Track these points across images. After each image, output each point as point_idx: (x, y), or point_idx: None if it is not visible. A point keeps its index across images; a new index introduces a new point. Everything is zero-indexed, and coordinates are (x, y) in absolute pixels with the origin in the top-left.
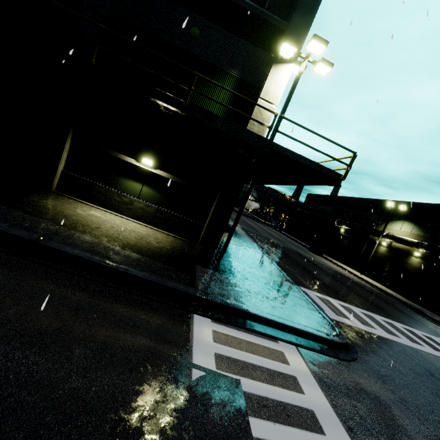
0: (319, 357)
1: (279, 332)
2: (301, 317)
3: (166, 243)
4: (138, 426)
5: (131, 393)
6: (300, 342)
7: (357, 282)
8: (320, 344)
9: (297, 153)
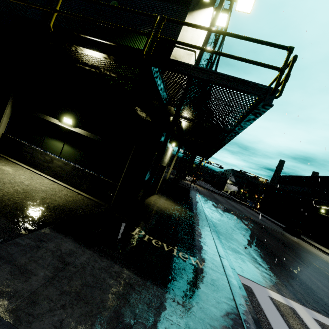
0: None
1: None
2: None
3: (58, 201)
4: None
5: None
6: None
7: None
8: None
9: (191, 65)
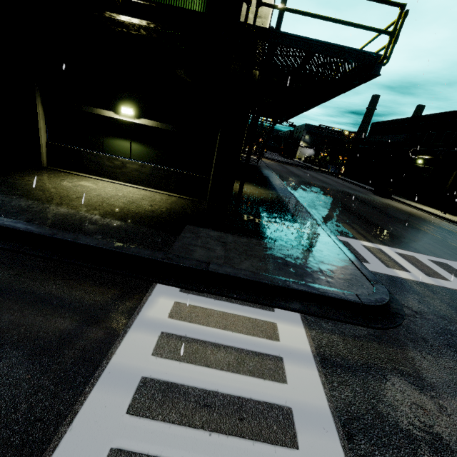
0: (334, 327)
1: (279, 297)
2: (320, 276)
3: (163, 205)
4: None
5: None
6: (308, 308)
7: (437, 224)
8: (342, 308)
9: (299, 36)
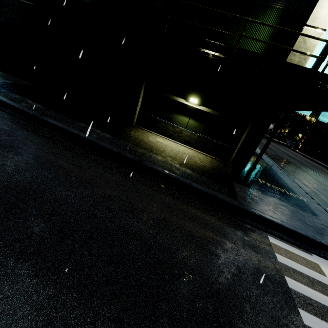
0: None
1: (312, 246)
2: None
3: (207, 162)
4: (223, 291)
5: (214, 268)
6: None
7: None
8: None
9: None
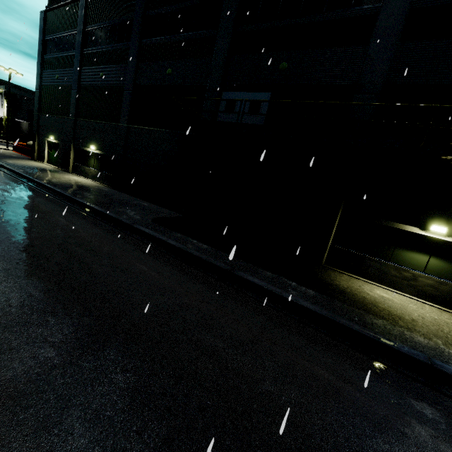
0: None
1: None
2: None
3: None
4: None
5: None
6: None
7: None
8: None
9: None
